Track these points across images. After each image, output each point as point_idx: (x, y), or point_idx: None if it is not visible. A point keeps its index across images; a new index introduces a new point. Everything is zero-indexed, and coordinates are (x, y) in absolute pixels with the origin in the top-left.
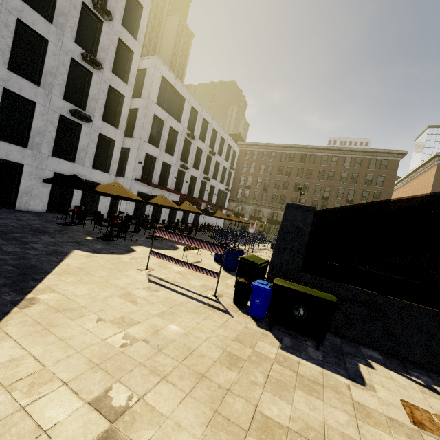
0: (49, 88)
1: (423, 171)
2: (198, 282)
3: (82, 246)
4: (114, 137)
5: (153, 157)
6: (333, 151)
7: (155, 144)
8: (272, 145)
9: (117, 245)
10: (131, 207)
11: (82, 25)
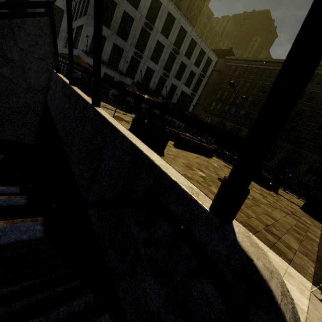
0: None
1: None
2: None
3: None
4: (63, 7)
5: (105, 37)
6: None
7: (108, 25)
8: (257, 60)
9: None
10: (78, 73)
11: None
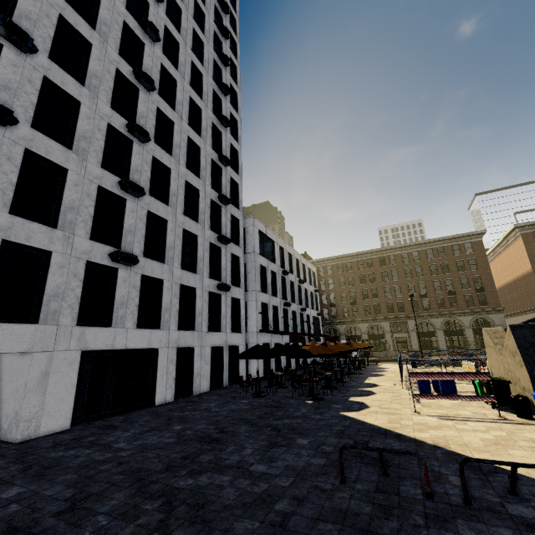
0: (201, 272)
1: (508, 243)
2: (466, 412)
3: (332, 409)
4: (239, 297)
5: (264, 304)
6: (411, 247)
7: (263, 290)
8: (345, 256)
9: (339, 401)
10: (261, 362)
11: (210, 215)
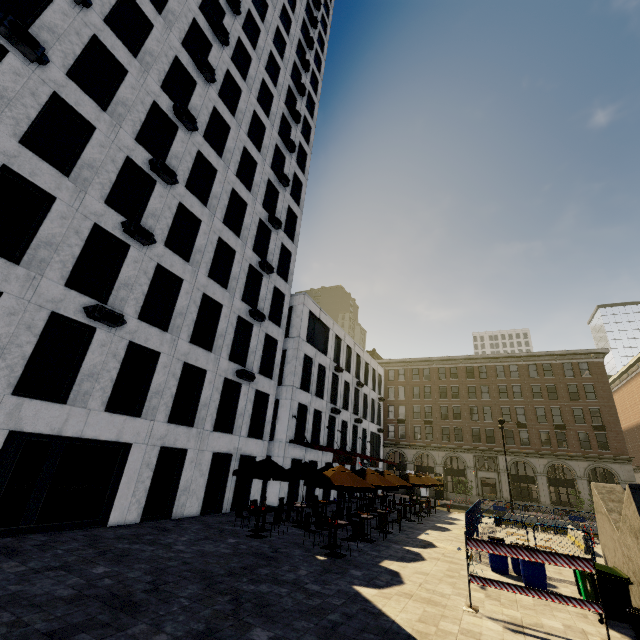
0: (219, 351)
1: (639, 370)
2: (553, 622)
3: (345, 577)
4: (268, 391)
5: (304, 406)
6: (508, 359)
7: (305, 387)
8: (422, 360)
9: (364, 564)
10: (285, 484)
11: (246, 283)
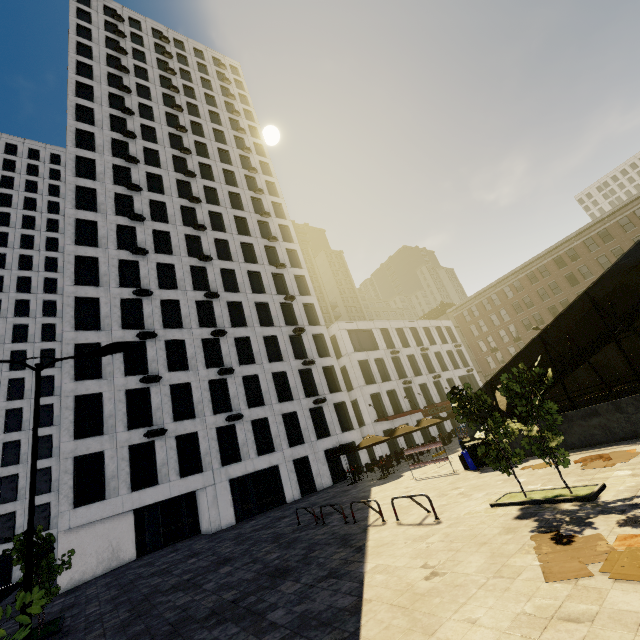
0: (297, 397)
1: None
2: (445, 471)
3: (373, 485)
4: (343, 399)
5: (377, 393)
6: (561, 247)
7: (371, 381)
8: (484, 290)
9: (392, 477)
10: (385, 448)
11: (293, 347)
